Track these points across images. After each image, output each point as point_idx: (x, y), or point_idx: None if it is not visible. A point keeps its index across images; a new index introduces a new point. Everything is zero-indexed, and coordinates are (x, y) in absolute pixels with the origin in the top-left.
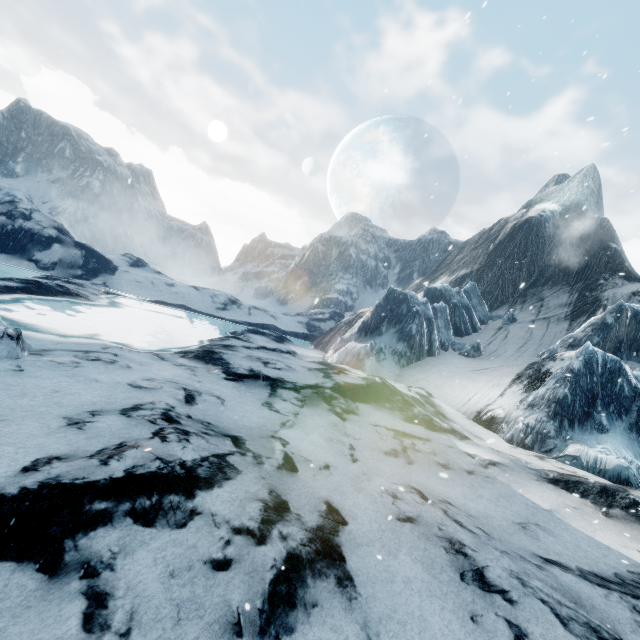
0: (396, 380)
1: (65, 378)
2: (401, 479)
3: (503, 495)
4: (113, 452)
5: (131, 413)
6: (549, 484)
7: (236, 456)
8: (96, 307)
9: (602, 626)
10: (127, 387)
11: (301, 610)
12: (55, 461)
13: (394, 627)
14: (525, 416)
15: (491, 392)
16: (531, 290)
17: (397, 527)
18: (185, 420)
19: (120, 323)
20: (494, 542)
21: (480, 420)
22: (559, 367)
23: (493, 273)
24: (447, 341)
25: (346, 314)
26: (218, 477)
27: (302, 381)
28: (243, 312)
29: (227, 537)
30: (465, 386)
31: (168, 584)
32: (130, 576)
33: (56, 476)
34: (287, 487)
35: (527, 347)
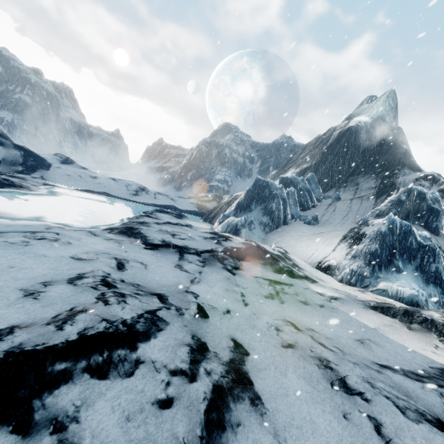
0: (263, 242)
1: (18, 255)
2: (279, 315)
3: (344, 320)
4: (66, 318)
5: (76, 282)
6: (371, 310)
7: (163, 311)
8: (37, 195)
9: (426, 411)
10: (70, 260)
11: (230, 431)
12: (17, 330)
13: (295, 432)
14: (350, 264)
15: (327, 248)
16: (350, 178)
17: (283, 352)
18: (120, 284)
19: (58, 208)
20: (347, 356)
21: (320, 268)
22: (371, 230)
23: (325, 166)
24: (296, 214)
25: (224, 196)
26: (152, 330)
27: (201, 247)
28: (150, 197)
29: (167, 379)
30: (309, 245)
31: (126, 427)
32: (93, 425)
33: (19, 344)
34: (203, 331)
35: (348, 217)
